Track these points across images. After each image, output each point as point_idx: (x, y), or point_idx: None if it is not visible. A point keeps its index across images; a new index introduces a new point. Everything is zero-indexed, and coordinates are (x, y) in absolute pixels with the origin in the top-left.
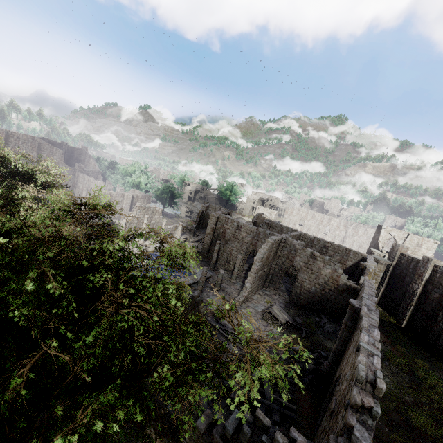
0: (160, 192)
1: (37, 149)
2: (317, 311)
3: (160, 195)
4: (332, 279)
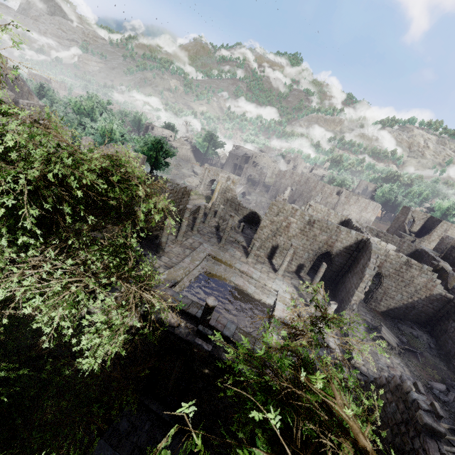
0: (150, 148)
1: None
2: (397, 317)
3: (149, 153)
4: (426, 288)
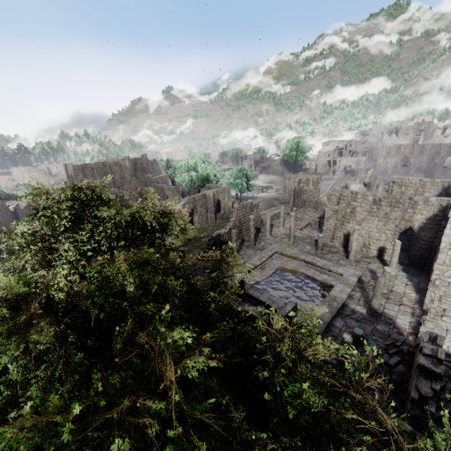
0: (234, 178)
1: (110, 174)
2: None
3: (234, 182)
4: None
